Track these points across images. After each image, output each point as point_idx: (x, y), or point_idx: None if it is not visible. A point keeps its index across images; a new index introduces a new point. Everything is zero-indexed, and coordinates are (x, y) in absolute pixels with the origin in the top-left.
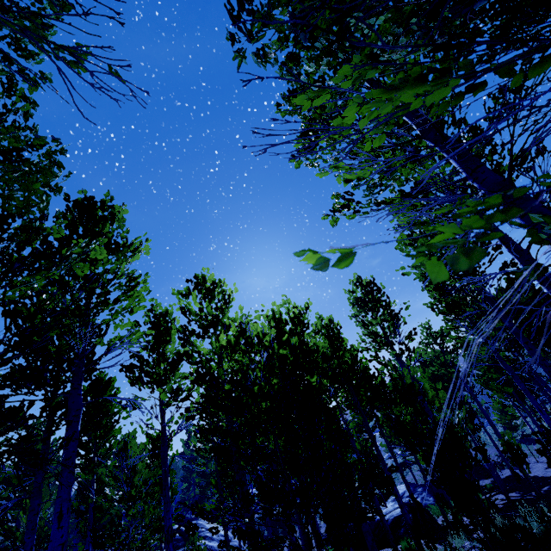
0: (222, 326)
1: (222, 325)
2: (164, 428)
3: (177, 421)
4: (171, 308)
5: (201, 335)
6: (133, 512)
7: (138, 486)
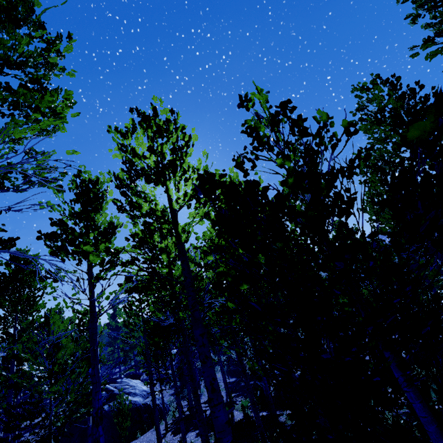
0: (183, 171)
1: (183, 169)
2: (93, 303)
3: (108, 296)
4: (103, 177)
5: (152, 178)
6: (56, 389)
7: (61, 363)
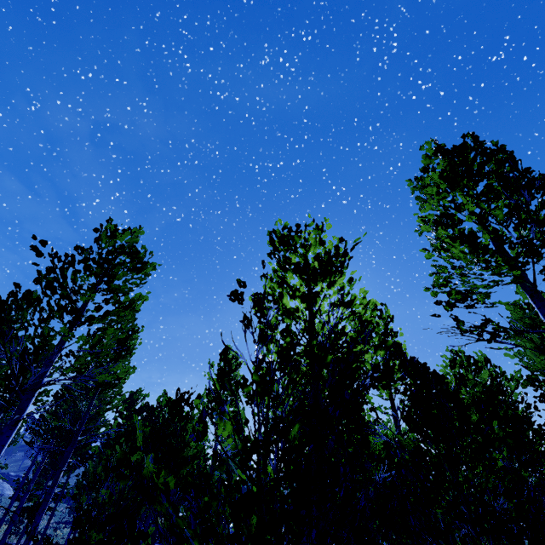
0: None
1: None
2: None
3: None
4: None
5: None
6: None
7: None
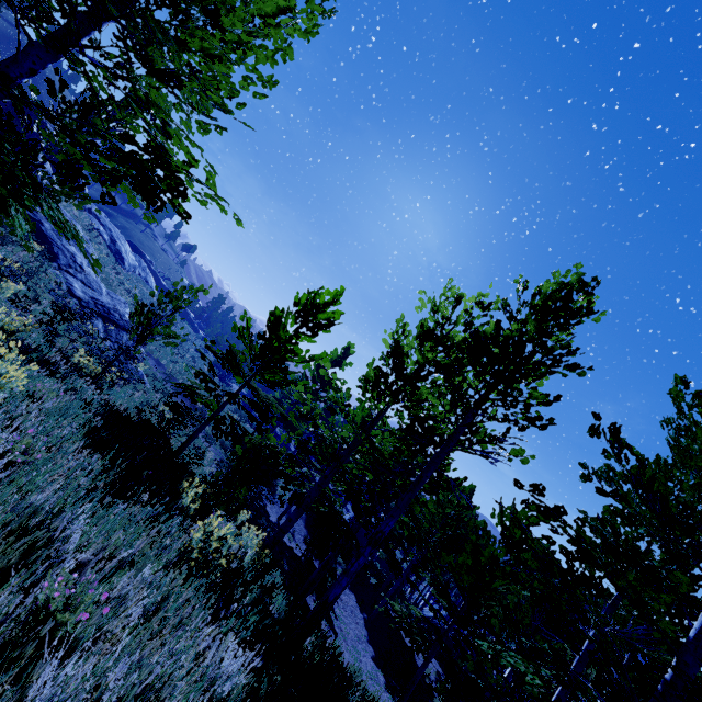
0: None
1: None
2: None
3: None
4: None
5: None
6: None
7: None
